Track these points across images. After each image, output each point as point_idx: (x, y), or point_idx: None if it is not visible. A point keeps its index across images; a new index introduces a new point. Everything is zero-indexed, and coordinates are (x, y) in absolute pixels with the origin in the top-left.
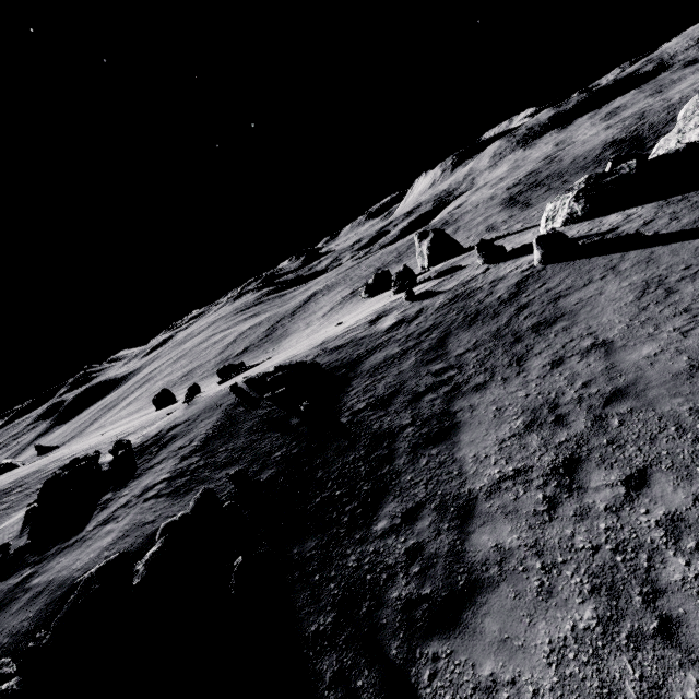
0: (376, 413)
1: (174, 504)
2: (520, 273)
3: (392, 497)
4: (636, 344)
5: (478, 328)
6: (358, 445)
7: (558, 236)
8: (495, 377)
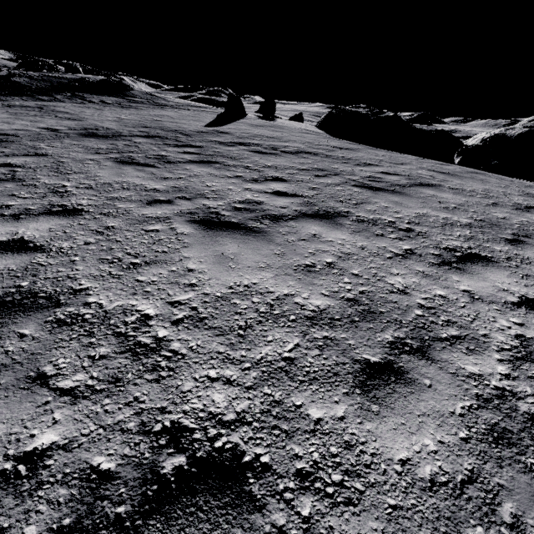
0: (68, 95)
1: (4, 73)
2: (218, 111)
3: (6, 96)
4: (95, 111)
5: (147, 105)
6: (43, 93)
7: (232, 98)
8: (89, 105)
